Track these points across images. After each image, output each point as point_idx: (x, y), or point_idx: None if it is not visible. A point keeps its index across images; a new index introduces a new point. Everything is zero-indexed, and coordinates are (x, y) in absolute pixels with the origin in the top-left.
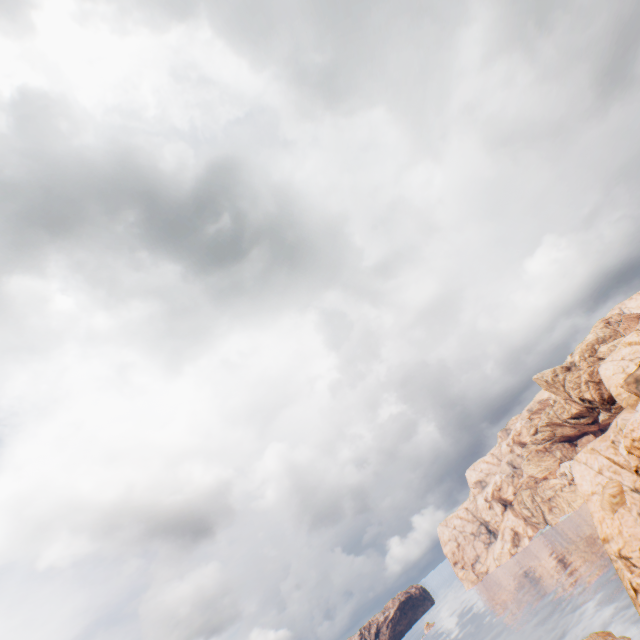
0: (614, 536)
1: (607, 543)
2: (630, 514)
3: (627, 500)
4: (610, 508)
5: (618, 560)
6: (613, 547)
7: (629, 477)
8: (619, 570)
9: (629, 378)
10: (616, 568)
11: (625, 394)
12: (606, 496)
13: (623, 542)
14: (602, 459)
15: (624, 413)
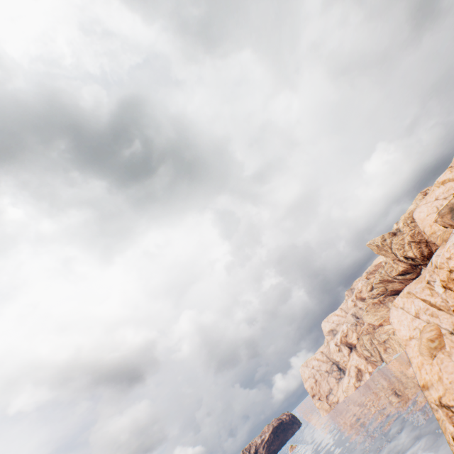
0: (434, 383)
1: (427, 390)
2: (450, 359)
3: (446, 344)
4: (429, 353)
5: (439, 410)
6: (433, 395)
7: (448, 319)
8: (440, 421)
9: (443, 209)
10: (437, 418)
11: (440, 231)
12: (424, 341)
13: (444, 389)
14: (419, 302)
15: (439, 249)
